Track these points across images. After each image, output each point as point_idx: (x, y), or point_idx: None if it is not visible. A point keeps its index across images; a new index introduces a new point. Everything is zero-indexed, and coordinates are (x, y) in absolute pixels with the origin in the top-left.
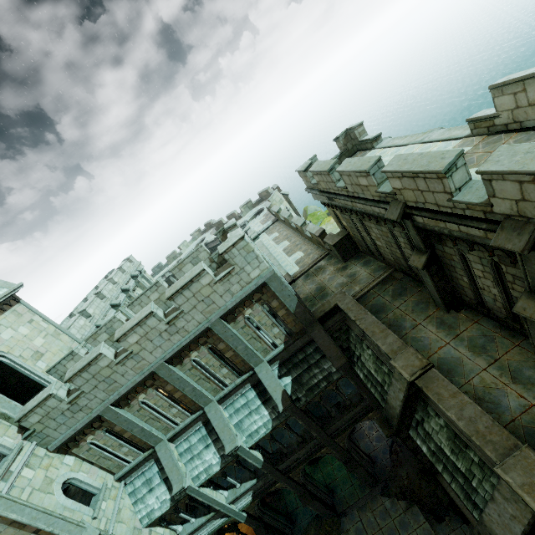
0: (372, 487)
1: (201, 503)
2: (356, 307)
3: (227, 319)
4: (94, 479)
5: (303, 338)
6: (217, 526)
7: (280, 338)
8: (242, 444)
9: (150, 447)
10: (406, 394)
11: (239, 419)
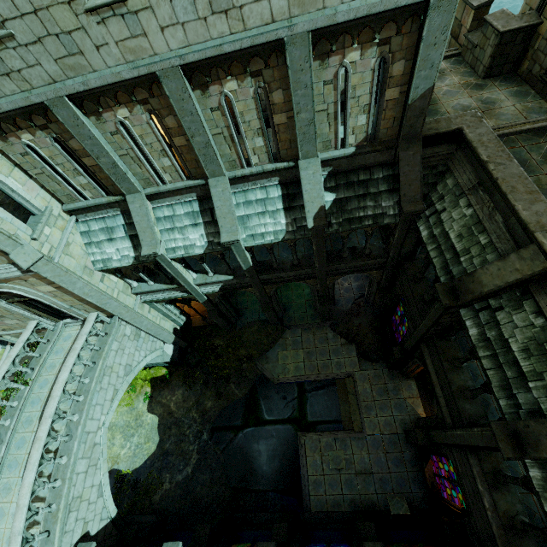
0: (323, 320)
1: (165, 273)
2: (496, 145)
3: (315, 48)
4: (33, 197)
5: (381, 153)
6: (175, 296)
7: (357, 136)
8: (240, 240)
9: (118, 193)
10: (526, 278)
11: (247, 213)
